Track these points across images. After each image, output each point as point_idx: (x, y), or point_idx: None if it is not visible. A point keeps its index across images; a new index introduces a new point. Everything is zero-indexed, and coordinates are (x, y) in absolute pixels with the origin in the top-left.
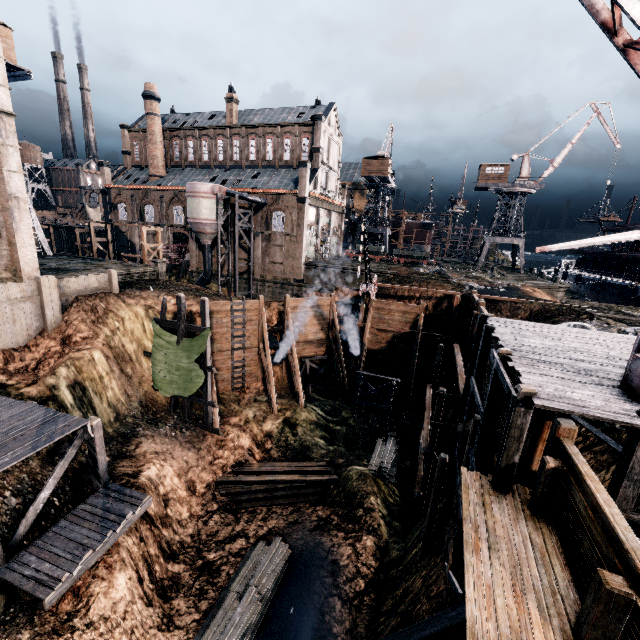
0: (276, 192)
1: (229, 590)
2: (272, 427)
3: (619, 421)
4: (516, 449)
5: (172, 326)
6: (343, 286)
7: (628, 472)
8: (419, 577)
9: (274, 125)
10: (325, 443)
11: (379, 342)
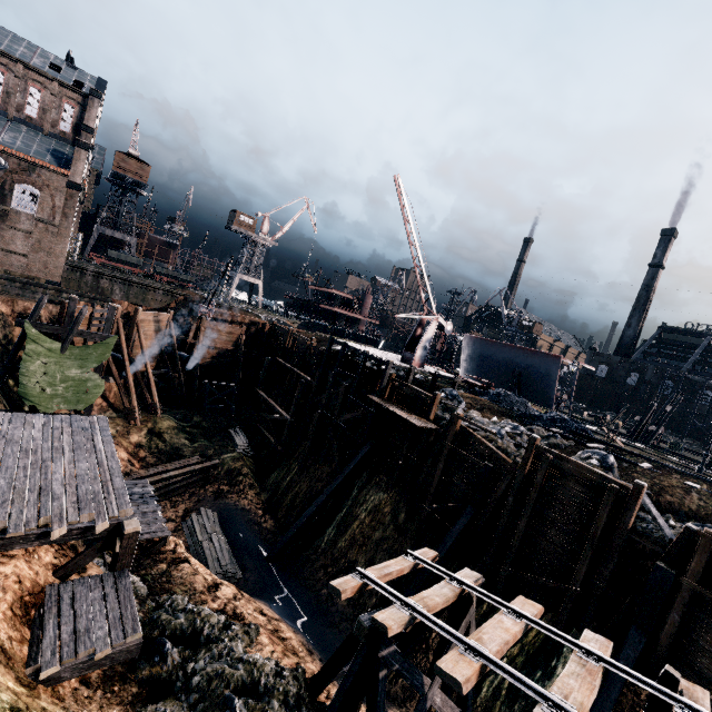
0: (30, 160)
1: (199, 541)
2: (140, 438)
3: (410, 367)
4: (386, 382)
5: (53, 331)
6: (122, 299)
7: (408, 383)
8: (304, 483)
9: (13, 58)
10: (190, 443)
11: (205, 358)
